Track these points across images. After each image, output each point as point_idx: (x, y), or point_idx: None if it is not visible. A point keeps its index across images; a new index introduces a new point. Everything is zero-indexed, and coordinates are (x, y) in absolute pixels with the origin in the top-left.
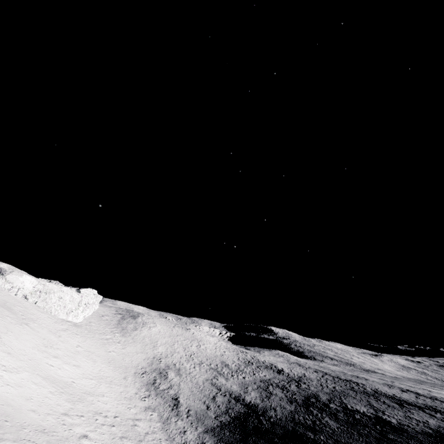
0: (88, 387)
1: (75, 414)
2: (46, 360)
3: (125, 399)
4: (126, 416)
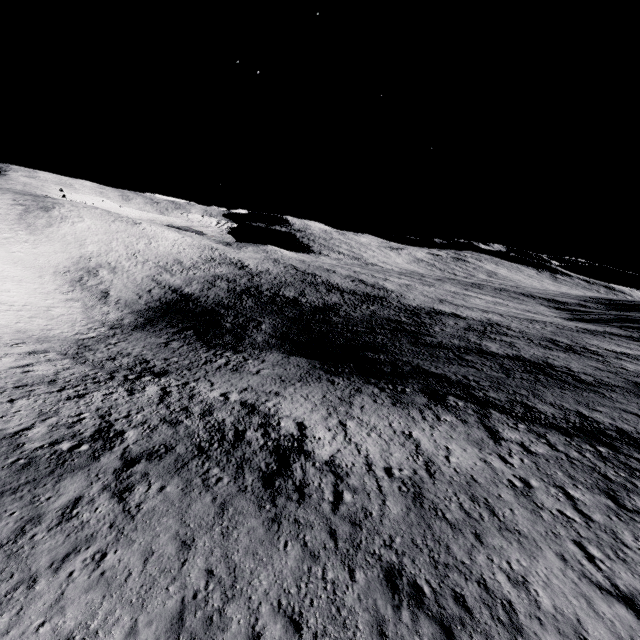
0: None
1: None
2: None
3: (42, 294)
4: (39, 305)
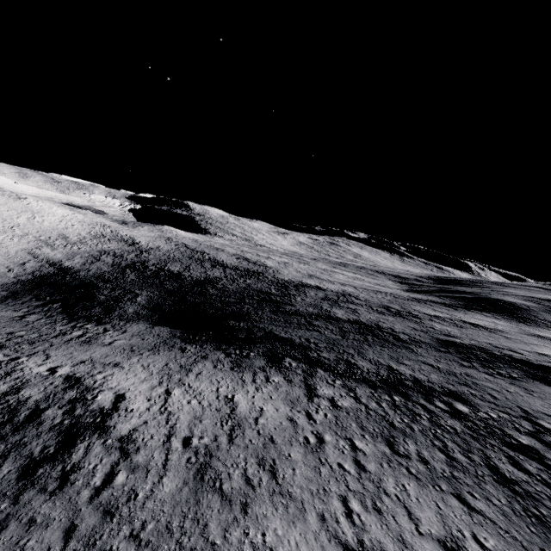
0: None
1: None
2: None
3: None
4: None
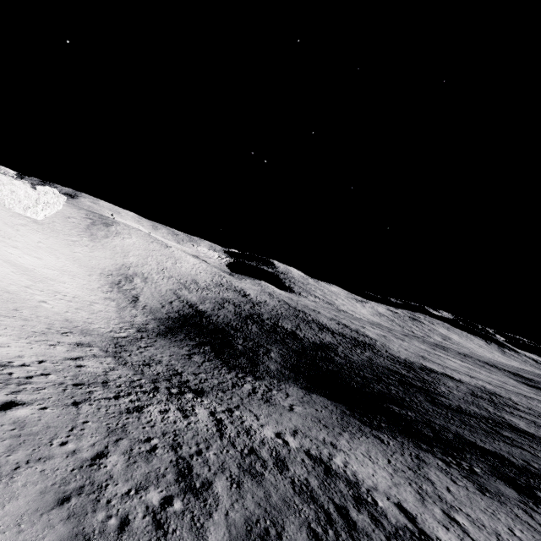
0: (50, 275)
1: (36, 289)
2: (5, 248)
3: (88, 289)
4: (85, 299)
